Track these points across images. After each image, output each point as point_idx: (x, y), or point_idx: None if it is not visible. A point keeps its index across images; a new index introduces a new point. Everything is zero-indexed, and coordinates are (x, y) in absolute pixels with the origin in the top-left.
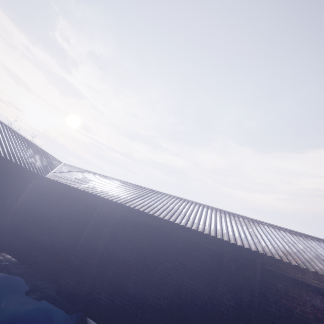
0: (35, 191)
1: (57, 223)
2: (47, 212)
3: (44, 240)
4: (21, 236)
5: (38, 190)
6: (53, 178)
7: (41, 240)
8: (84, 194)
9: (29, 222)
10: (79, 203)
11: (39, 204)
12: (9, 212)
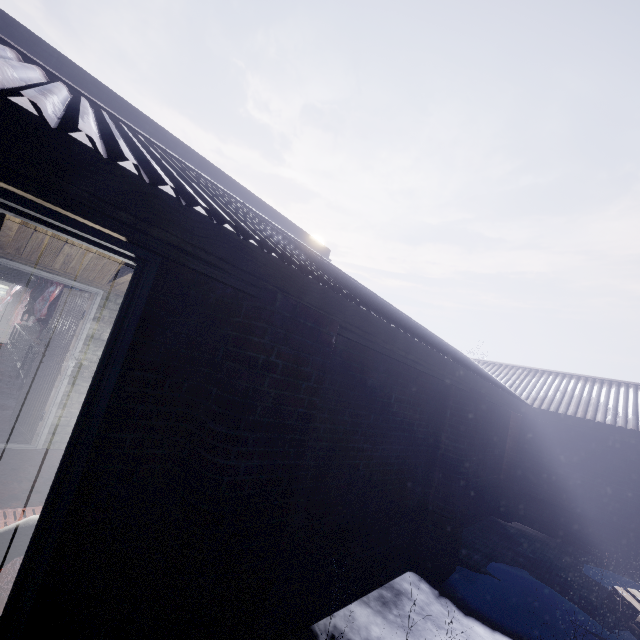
0: (524, 430)
1: (592, 482)
2: (556, 462)
3: (585, 510)
4: (527, 497)
5: (526, 427)
6: (545, 408)
7: (578, 508)
8: (639, 436)
9: (529, 477)
10: (622, 449)
11: (531, 448)
12: (502, 465)
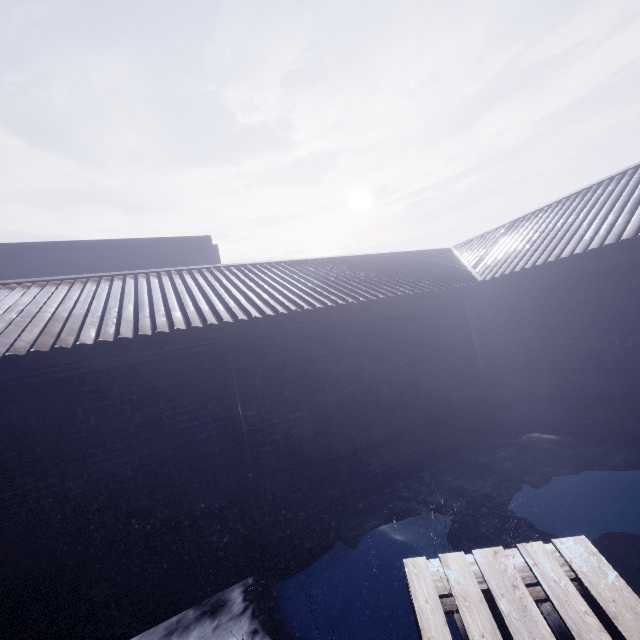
0: (486, 316)
1: (600, 345)
2: (547, 338)
3: (605, 388)
4: (534, 398)
5: (488, 311)
6: (498, 274)
7: (595, 390)
8: (625, 248)
9: (526, 370)
10: (622, 278)
11: (513, 333)
12: (480, 371)
